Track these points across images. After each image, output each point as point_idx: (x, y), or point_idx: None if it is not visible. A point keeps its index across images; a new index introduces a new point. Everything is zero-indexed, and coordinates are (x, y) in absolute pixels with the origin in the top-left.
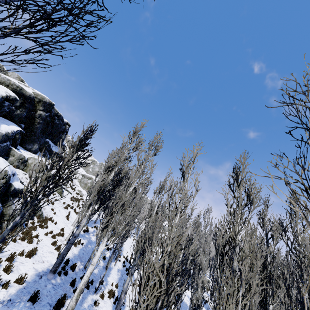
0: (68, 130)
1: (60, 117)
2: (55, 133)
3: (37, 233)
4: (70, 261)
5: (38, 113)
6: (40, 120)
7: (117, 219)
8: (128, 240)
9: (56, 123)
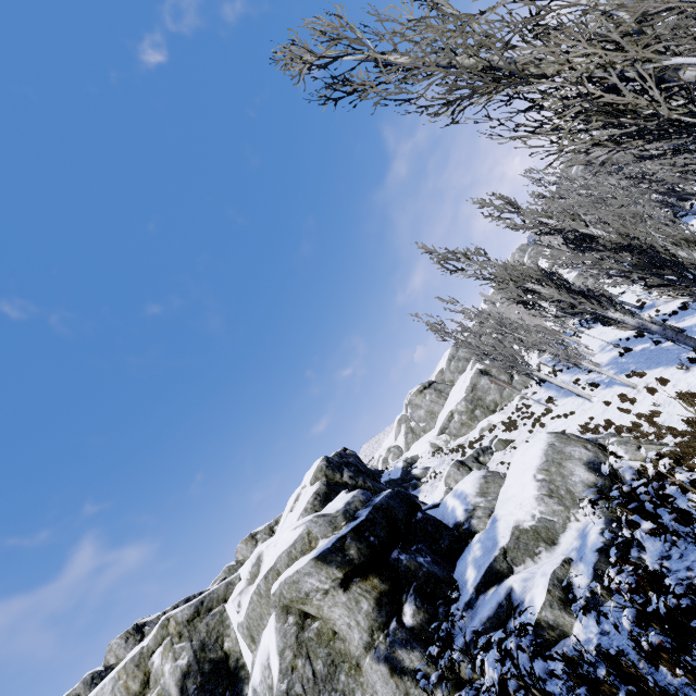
0: (354, 452)
1: (341, 455)
2: (367, 470)
3: (629, 422)
4: (687, 363)
5: (347, 480)
6: (359, 479)
7: (656, 245)
8: (586, 343)
9: (354, 461)
